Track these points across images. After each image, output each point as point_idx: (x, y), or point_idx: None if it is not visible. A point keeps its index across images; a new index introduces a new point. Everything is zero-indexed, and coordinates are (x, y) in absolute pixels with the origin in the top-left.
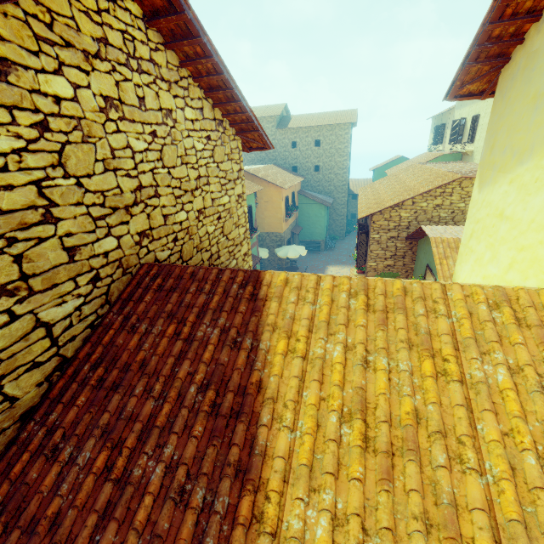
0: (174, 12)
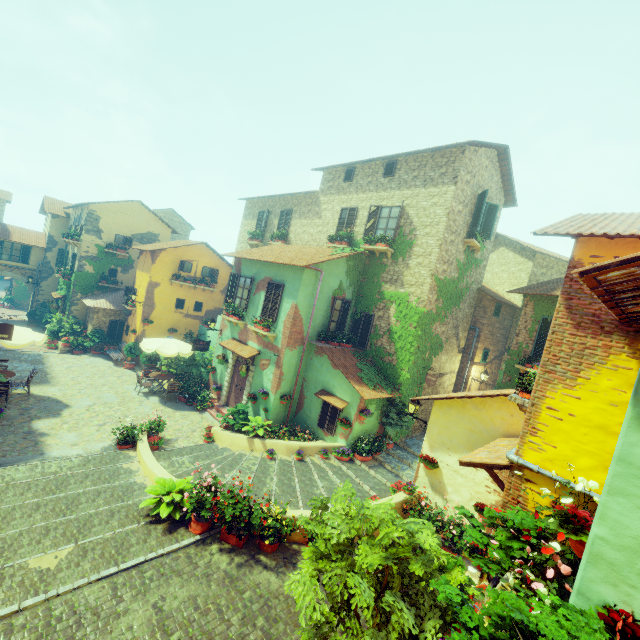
0: None
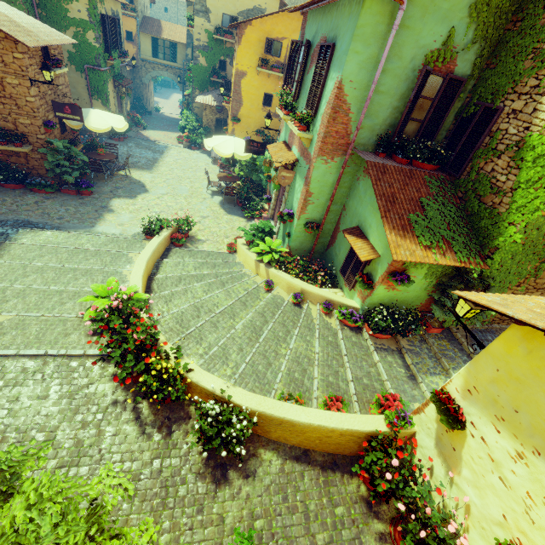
0: None
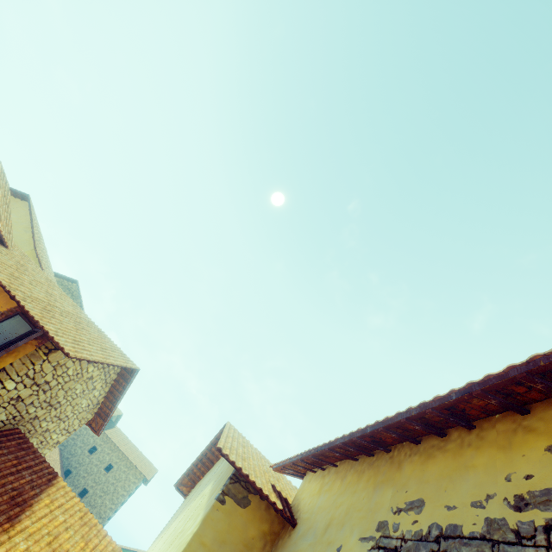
0: (130, 373)
